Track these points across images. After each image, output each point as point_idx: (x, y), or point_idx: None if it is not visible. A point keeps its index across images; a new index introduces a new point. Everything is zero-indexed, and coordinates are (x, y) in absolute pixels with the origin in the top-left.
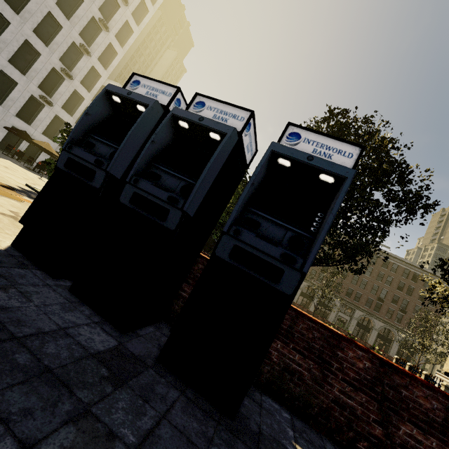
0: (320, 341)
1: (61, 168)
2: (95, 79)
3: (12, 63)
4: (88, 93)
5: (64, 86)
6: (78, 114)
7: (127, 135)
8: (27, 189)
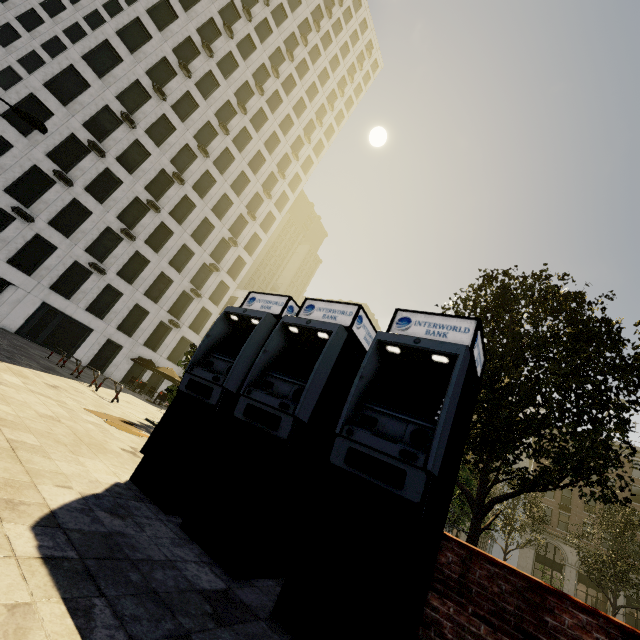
0: (513, 598)
1: (183, 390)
2: (224, 292)
3: (147, 295)
4: (215, 307)
5: (192, 306)
6: (205, 330)
7: (242, 348)
8: (146, 423)
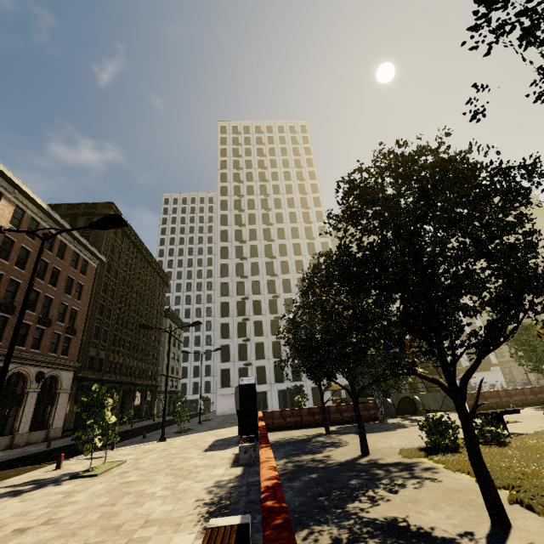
0: None
1: None
2: None
3: None
4: None
5: None
6: None
7: None
8: None
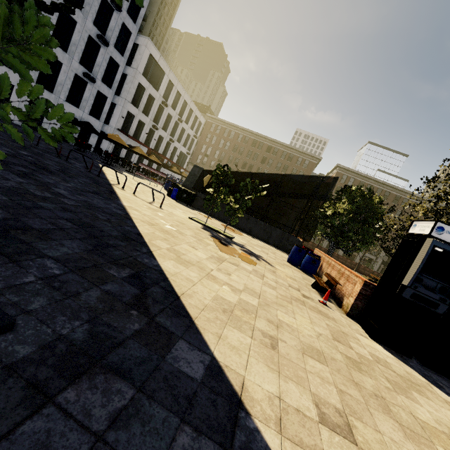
0: None
1: (406, 297)
2: (126, 38)
3: None
4: (121, 58)
5: (100, 55)
6: (115, 84)
7: None
8: (199, 225)
